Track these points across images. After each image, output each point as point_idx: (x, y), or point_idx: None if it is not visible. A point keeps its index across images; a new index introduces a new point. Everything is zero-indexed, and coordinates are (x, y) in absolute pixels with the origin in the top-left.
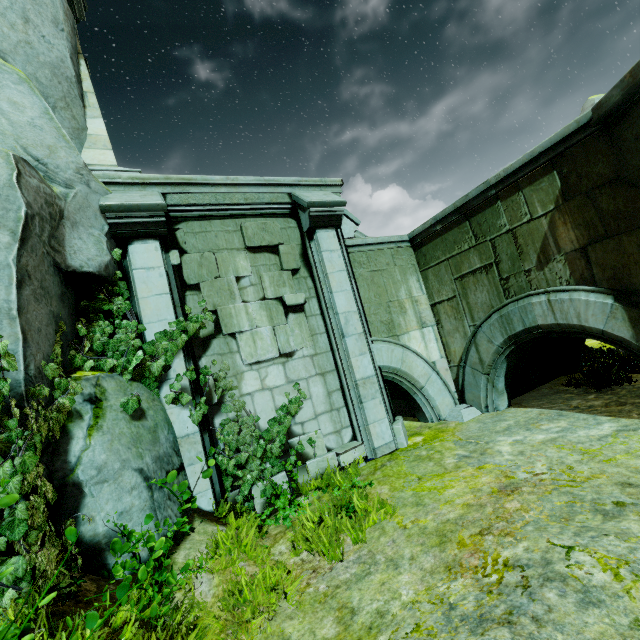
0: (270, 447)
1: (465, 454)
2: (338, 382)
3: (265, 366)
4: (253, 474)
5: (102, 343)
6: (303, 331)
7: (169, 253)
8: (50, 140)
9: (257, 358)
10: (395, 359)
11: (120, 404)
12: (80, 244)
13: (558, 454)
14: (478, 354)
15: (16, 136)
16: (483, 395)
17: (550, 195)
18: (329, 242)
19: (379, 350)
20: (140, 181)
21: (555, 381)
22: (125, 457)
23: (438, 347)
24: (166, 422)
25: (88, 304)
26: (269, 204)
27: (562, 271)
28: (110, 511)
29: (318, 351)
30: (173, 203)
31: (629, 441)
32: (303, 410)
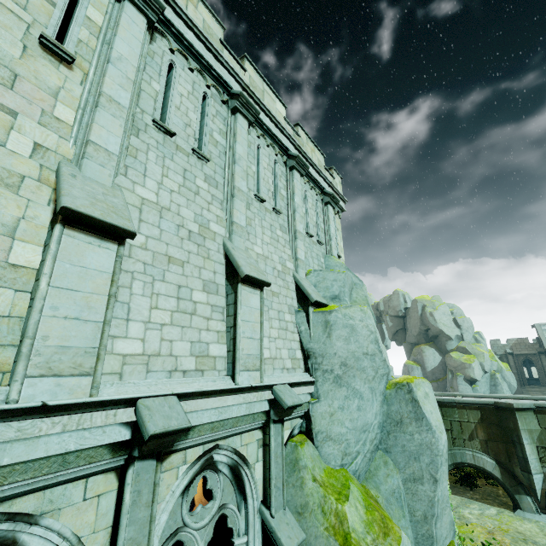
0: None
1: (458, 517)
2: None
3: None
4: None
5: None
6: None
7: None
8: None
9: None
10: None
11: None
12: None
13: (490, 520)
14: None
15: None
16: None
17: (476, 417)
18: None
19: None
20: None
21: None
22: None
23: None
24: None
25: None
26: None
27: (477, 445)
28: None
29: None
30: None
31: (505, 517)
32: None
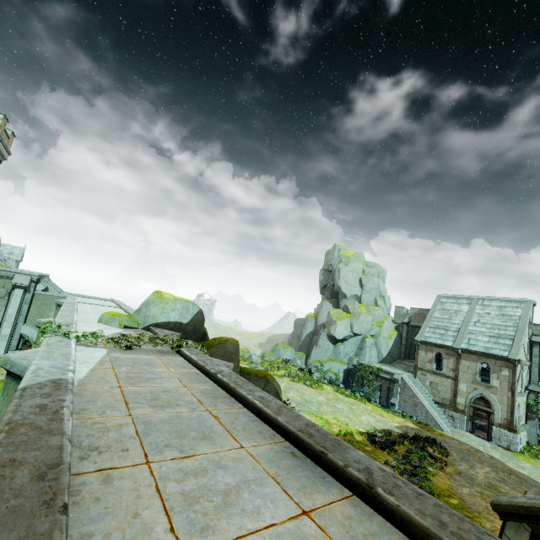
0: None
1: None
2: None
3: None
4: None
5: None
6: None
7: None
8: None
9: None
10: (30, 333)
11: None
12: None
13: None
14: None
15: None
16: None
17: None
18: (19, 293)
19: (25, 328)
20: None
21: None
22: None
23: None
24: None
25: None
26: (5, 275)
27: None
28: None
29: None
30: None
31: None
32: None
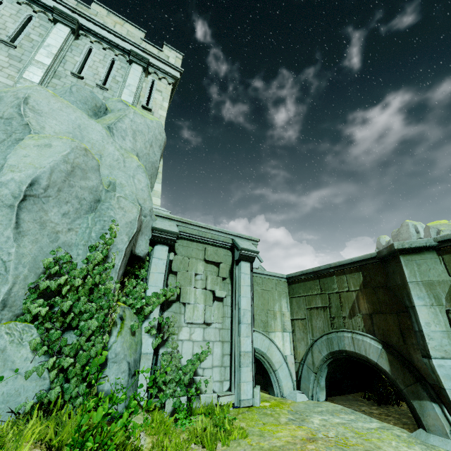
0: (183, 377)
1: (293, 418)
2: (229, 349)
3: (194, 326)
4: (170, 391)
5: (130, 290)
6: (219, 313)
7: (170, 253)
8: (145, 196)
9: (192, 320)
10: (264, 346)
11: (131, 324)
12: (141, 242)
13: (343, 430)
14: (312, 358)
15: (136, 194)
16: (311, 387)
17: (358, 282)
18: (245, 269)
19: (256, 337)
20: (170, 217)
21: (358, 393)
22: (126, 353)
23: (290, 347)
24: (141, 342)
25: (130, 269)
26: (222, 241)
27: (360, 323)
28: (112, 380)
29: (224, 327)
30: (179, 230)
31: (382, 433)
32: (206, 360)
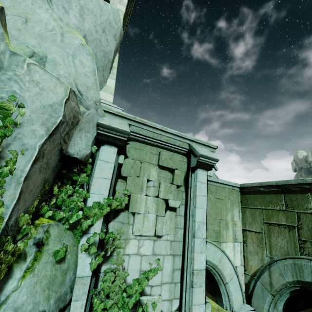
0: (128, 300)
1: None
2: (181, 264)
3: (143, 239)
4: None
5: (62, 200)
6: (171, 223)
7: (119, 156)
8: (89, 84)
9: (141, 233)
10: (216, 258)
11: (54, 251)
12: (79, 140)
13: None
14: (270, 278)
15: (75, 77)
16: (266, 308)
17: None
18: (202, 177)
19: (208, 249)
20: (121, 115)
21: (309, 311)
22: (38, 299)
23: (241, 257)
24: (74, 264)
25: (66, 172)
26: (177, 146)
27: None
28: None
29: (176, 239)
30: (132, 130)
31: None
32: (155, 277)
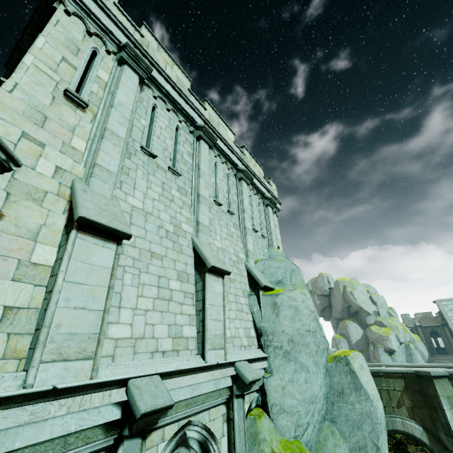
0: None
1: None
2: None
3: None
4: None
5: None
6: None
7: None
8: None
9: None
10: None
11: None
12: None
13: None
14: None
15: None
16: None
17: (401, 385)
18: None
19: None
20: None
21: None
22: None
23: None
24: None
25: None
26: None
27: (405, 412)
28: None
29: None
30: None
31: None
32: None
